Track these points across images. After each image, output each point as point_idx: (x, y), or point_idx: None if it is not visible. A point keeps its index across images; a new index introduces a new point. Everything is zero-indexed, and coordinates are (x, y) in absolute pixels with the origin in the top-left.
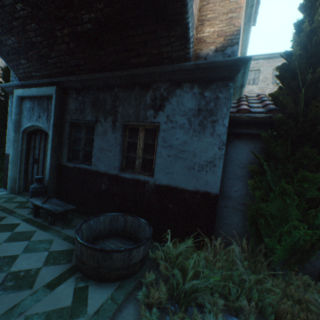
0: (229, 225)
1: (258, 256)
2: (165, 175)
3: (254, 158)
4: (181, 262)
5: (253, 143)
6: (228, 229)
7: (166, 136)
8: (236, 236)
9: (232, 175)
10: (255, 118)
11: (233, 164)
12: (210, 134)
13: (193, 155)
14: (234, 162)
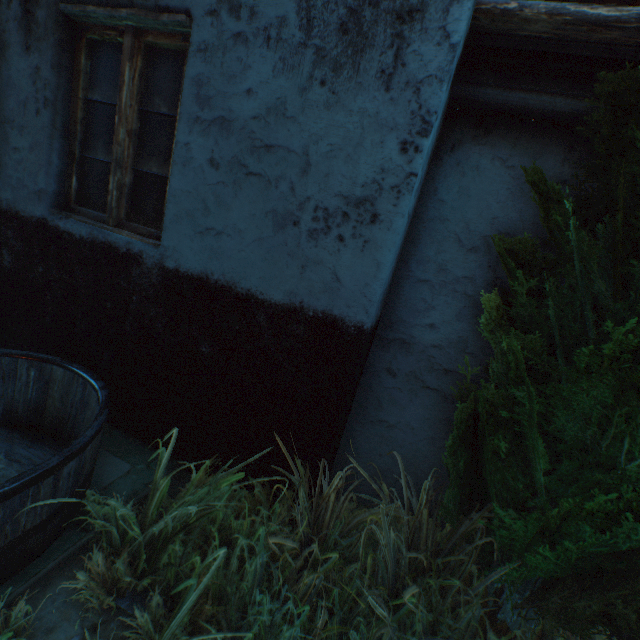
0: (388, 427)
1: (459, 554)
2: (197, 238)
3: (522, 219)
4: (179, 561)
5: (533, 158)
6: (384, 439)
7: (210, 78)
8: (402, 472)
9: (432, 273)
10: (585, 23)
11: (444, 232)
12: (379, 79)
13: (302, 169)
14: (449, 227)
